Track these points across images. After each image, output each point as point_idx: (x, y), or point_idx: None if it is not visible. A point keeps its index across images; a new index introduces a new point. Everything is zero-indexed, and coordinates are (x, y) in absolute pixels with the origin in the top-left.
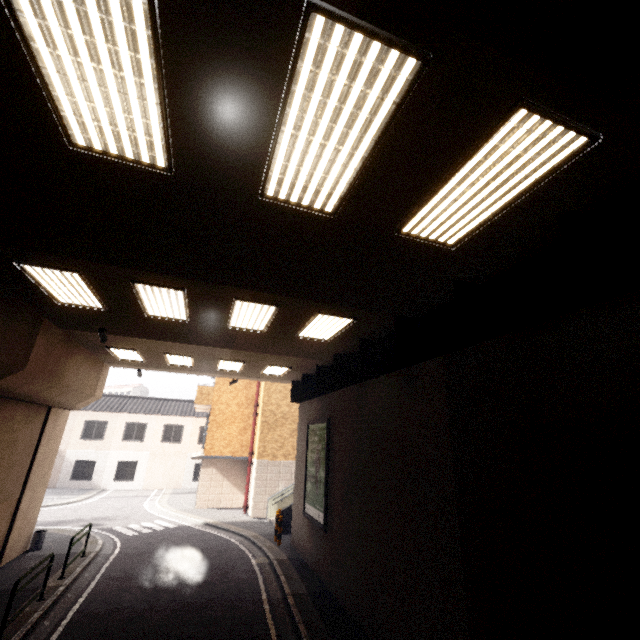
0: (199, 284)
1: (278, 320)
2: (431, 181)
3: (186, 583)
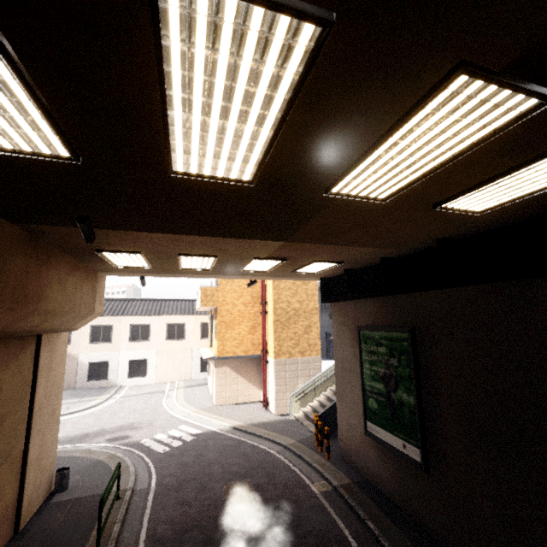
0: None
1: (455, 163)
2: None
3: (255, 543)
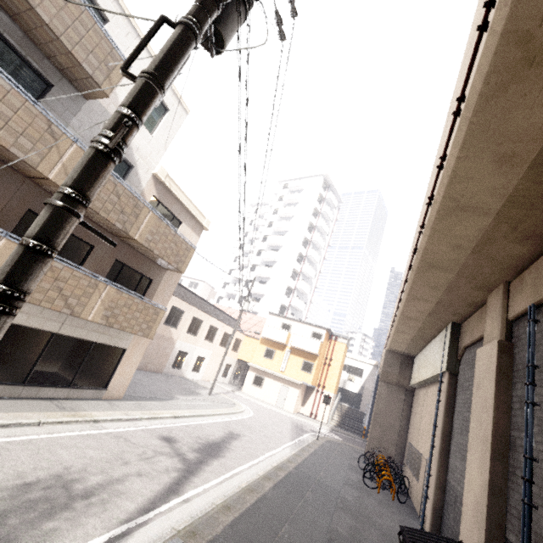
0: None
1: None
2: None
3: None
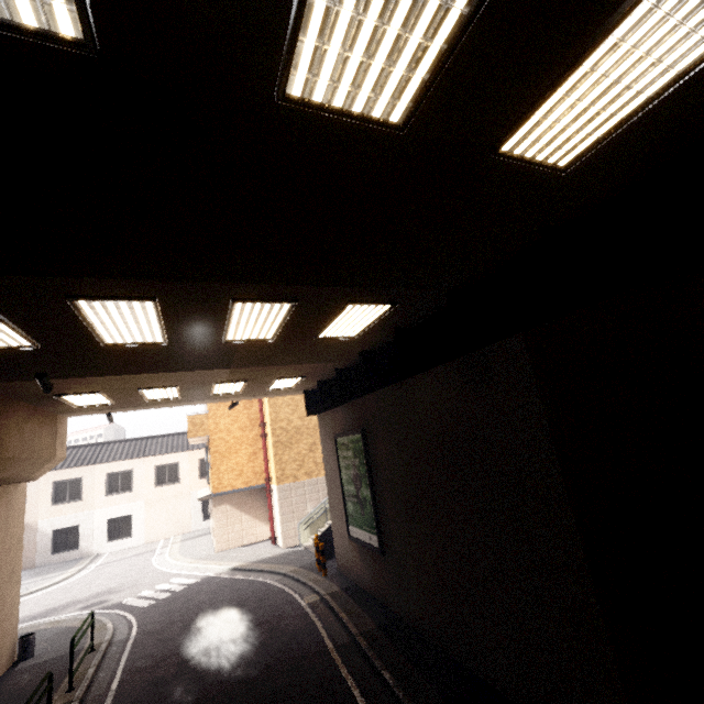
0: (177, 286)
1: (292, 321)
2: (582, 33)
3: (232, 652)
